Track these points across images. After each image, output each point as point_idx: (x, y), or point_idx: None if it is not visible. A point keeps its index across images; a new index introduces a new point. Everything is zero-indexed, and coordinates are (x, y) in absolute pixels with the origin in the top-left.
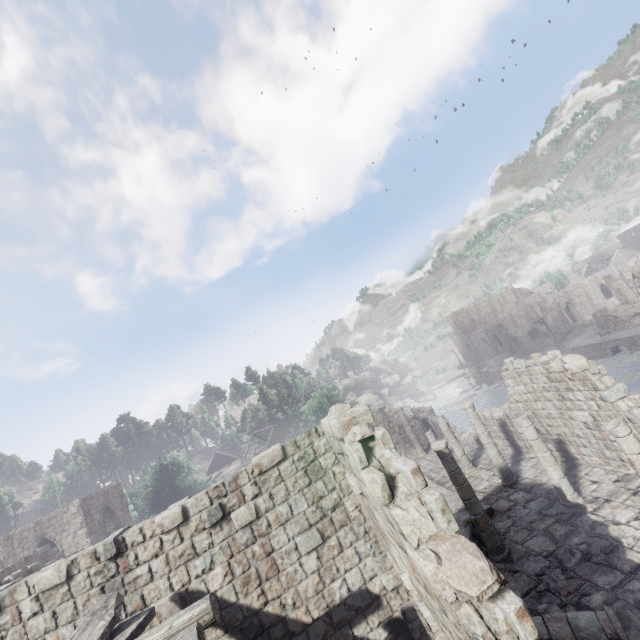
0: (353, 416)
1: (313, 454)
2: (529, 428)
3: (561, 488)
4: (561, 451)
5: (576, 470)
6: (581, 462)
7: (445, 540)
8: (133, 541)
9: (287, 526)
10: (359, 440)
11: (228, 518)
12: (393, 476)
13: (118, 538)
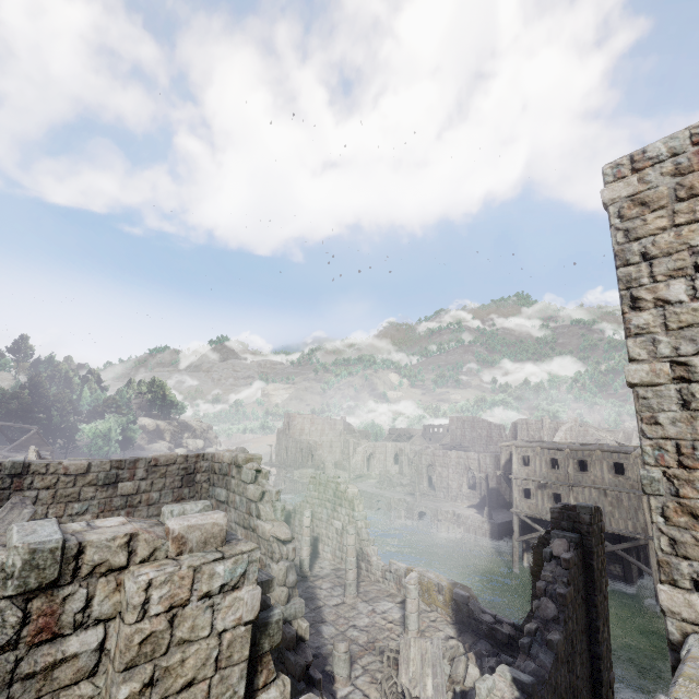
0: (253, 457)
1: (193, 469)
2: (308, 518)
3: (304, 563)
4: (314, 546)
5: (316, 559)
6: (321, 556)
7: (277, 521)
8: (36, 470)
9: (151, 507)
10: (254, 470)
11: (116, 485)
12: (264, 492)
13: (26, 463)
